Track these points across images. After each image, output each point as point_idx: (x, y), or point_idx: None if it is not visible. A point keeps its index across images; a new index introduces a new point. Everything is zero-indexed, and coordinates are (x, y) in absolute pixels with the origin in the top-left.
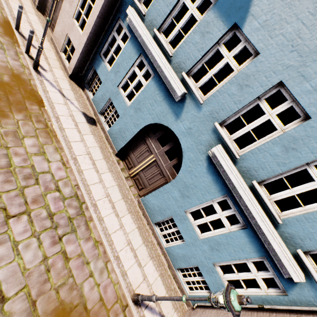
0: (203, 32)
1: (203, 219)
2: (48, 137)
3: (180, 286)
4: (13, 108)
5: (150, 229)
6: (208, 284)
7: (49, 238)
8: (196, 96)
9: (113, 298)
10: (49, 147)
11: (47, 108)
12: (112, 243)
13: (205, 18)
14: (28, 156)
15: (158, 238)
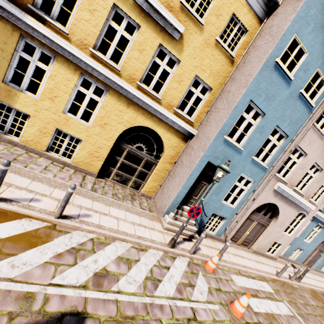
0: None
1: None
2: None
3: None
4: None
5: (320, 272)
6: None
7: None
8: None
9: None
10: None
11: (315, 288)
12: None
13: None
14: None
15: (323, 272)
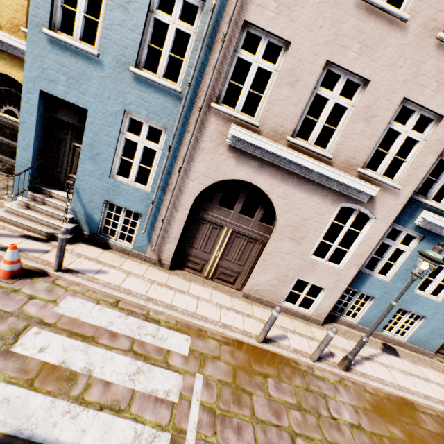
0: None
1: None
2: None
3: None
4: None
5: None
6: None
7: None
8: None
9: None
10: None
11: (418, 401)
12: None
13: None
14: None
15: None
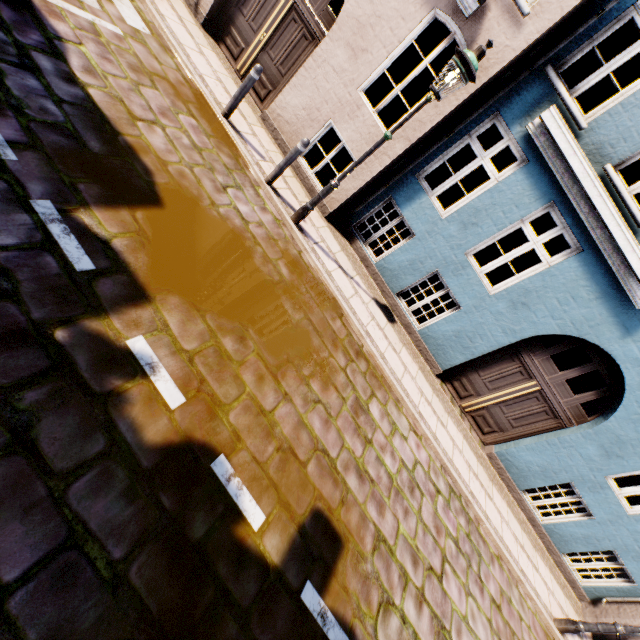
0: None
1: None
2: (379, 385)
3: (567, 576)
4: (327, 344)
5: (514, 498)
6: (632, 572)
7: (475, 587)
8: None
9: (544, 638)
10: (391, 408)
11: (351, 318)
12: (510, 551)
13: None
14: (390, 443)
15: (530, 512)
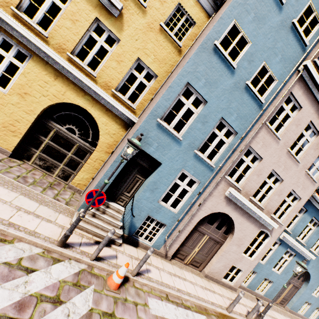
0: (316, 234)
1: (317, 290)
2: None
3: None
4: None
5: (296, 315)
6: None
7: None
8: (316, 254)
9: None
10: None
11: None
12: None
13: (317, 229)
14: None
15: (301, 315)
